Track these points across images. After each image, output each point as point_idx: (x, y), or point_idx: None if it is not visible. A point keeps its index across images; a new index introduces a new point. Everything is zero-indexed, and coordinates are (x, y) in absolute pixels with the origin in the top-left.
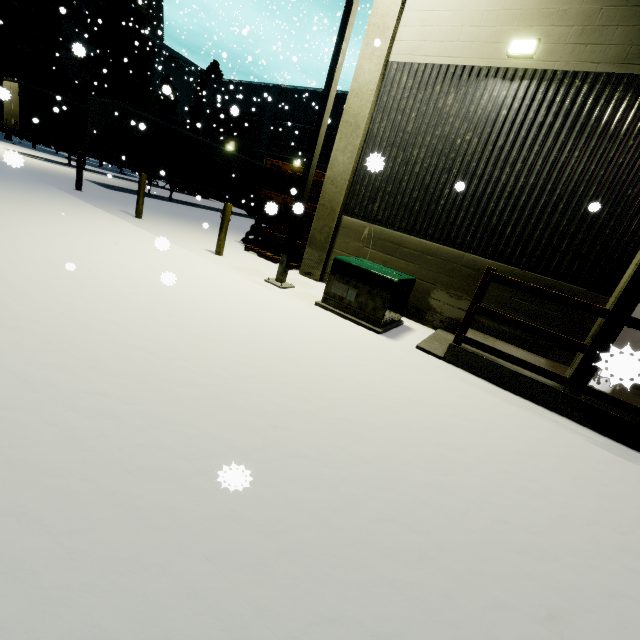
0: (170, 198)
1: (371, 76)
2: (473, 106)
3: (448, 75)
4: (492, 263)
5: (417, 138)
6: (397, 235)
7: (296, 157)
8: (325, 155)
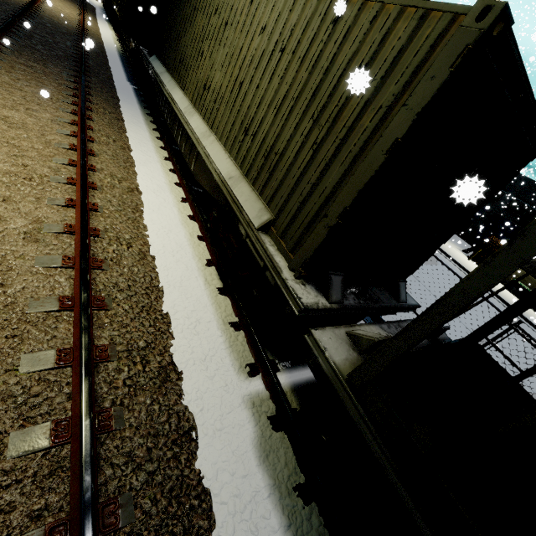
0: None
1: None
2: None
3: None
4: None
5: None
6: (530, 277)
7: None
8: None
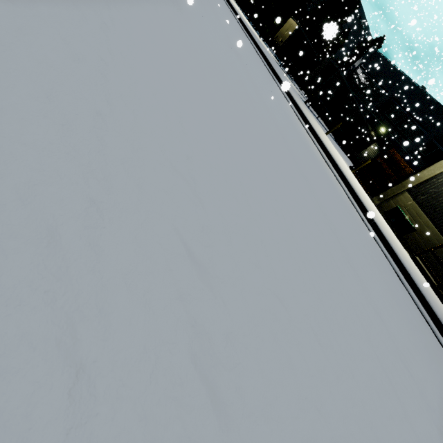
0: (318, 117)
1: None
2: None
3: None
4: None
5: None
6: (421, 212)
7: (385, 126)
8: (403, 136)
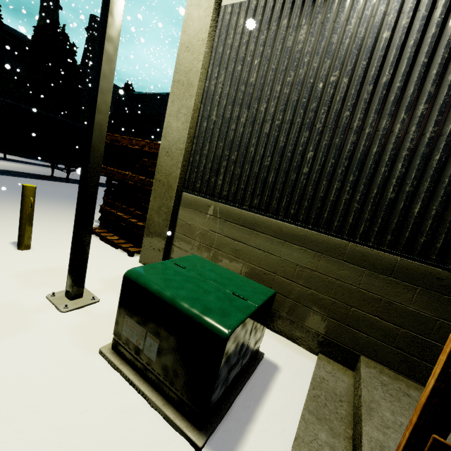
0: (67, 179)
1: (201, 23)
2: (336, 35)
3: (296, 3)
4: (395, 259)
5: (263, 89)
6: (248, 215)
7: None
8: None
